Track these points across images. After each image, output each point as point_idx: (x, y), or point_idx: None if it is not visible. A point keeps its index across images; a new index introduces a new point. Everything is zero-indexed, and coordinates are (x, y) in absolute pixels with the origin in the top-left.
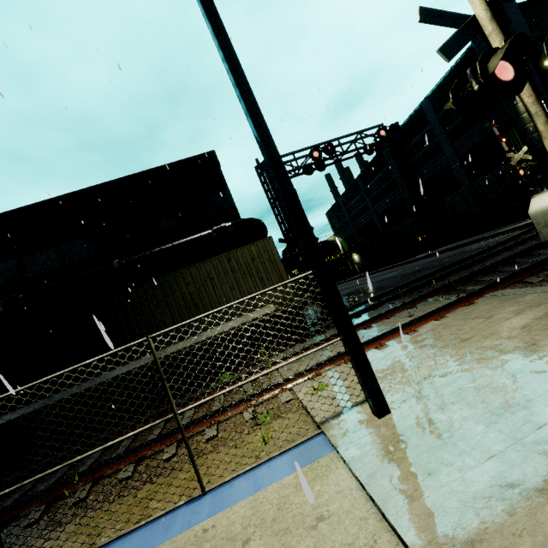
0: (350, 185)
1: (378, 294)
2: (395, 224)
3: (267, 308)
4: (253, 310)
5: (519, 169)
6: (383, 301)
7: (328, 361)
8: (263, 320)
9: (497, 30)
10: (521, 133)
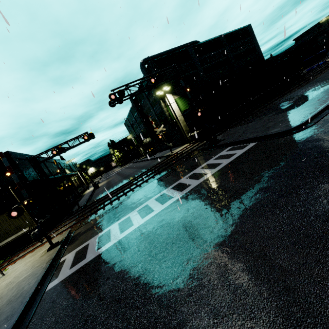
0: (128, 113)
1: (86, 206)
2: (148, 137)
3: (26, 229)
4: (20, 231)
5: (159, 136)
6: (75, 216)
7: (18, 258)
8: (25, 233)
9: (18, 199)
10: (165, 116)
